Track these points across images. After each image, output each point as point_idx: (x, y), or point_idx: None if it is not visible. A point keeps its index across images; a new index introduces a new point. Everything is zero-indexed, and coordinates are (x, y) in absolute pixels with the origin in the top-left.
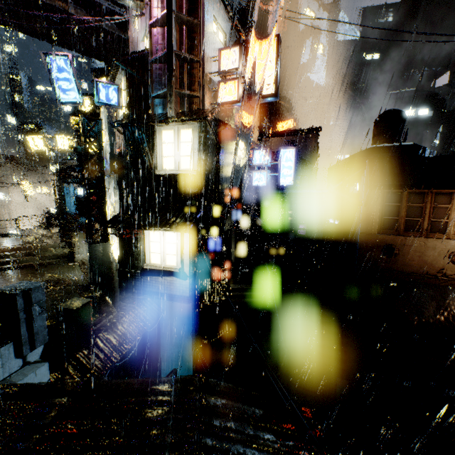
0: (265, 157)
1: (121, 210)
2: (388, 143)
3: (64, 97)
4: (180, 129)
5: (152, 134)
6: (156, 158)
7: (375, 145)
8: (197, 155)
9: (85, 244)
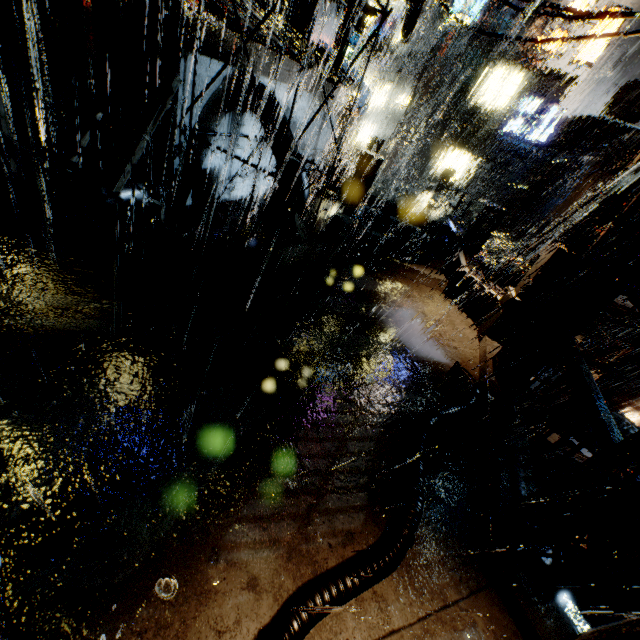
0: (536, 107)
1: (429, 121)
2: (621, 120)
3: (456, 4)
4: (516, 70)
5: (491, 63)
6: (482, 87)
7: (609, 116)
8: (516, 99)
9: (394, 142)
